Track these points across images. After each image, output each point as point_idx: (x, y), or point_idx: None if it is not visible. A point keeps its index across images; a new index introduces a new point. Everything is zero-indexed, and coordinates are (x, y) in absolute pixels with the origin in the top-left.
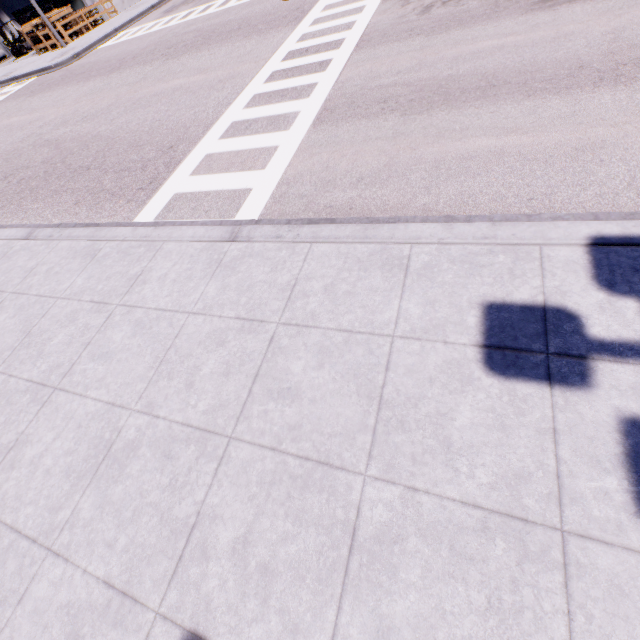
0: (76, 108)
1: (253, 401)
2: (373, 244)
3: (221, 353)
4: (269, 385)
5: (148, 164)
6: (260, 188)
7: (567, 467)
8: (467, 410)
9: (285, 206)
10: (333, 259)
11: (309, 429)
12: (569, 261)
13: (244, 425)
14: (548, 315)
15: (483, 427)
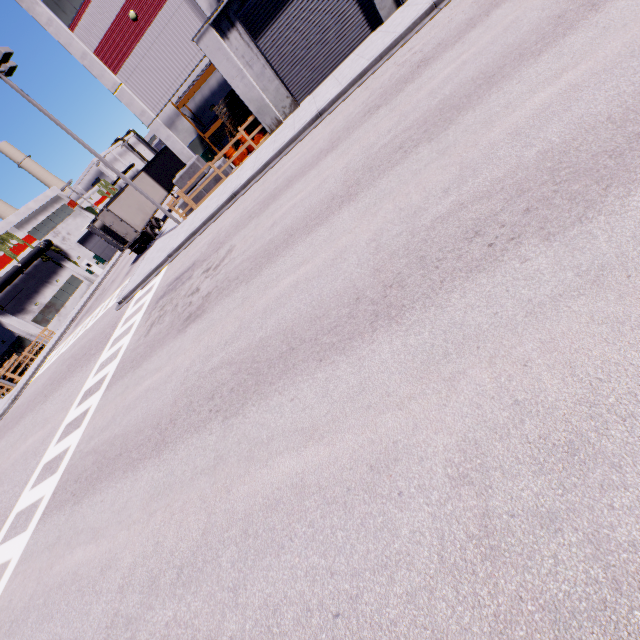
0: None
1: None
2: None
3: None
4: None
5: None
6: None
7: None
8: None
9: None
10: None
11: None
12: None
13: None
14: None
15: None
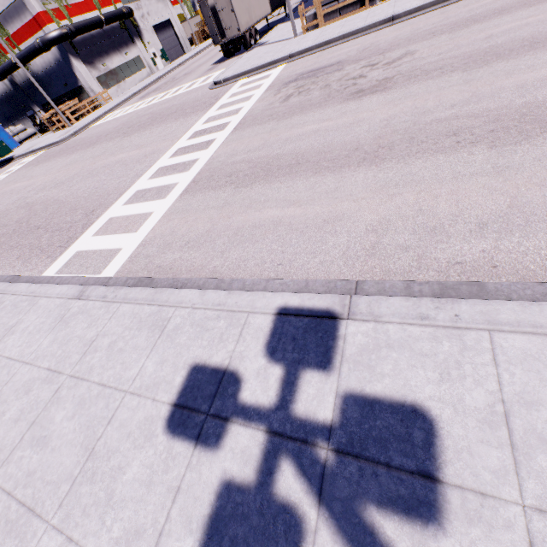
0: (56, 176)
1: (20, 447)
2: (155, 306)
3: (23, 400)
4: (36, 432)
5: (73, 225)
6: (127, 248)
7: (170, 525)
8: (137, 465)
9: (134, 265)
10: (126, 318)
11: (38, 476)
12: (259, 328)
13: (4, 469)
14: (224, 378)
15: (138, 482)
